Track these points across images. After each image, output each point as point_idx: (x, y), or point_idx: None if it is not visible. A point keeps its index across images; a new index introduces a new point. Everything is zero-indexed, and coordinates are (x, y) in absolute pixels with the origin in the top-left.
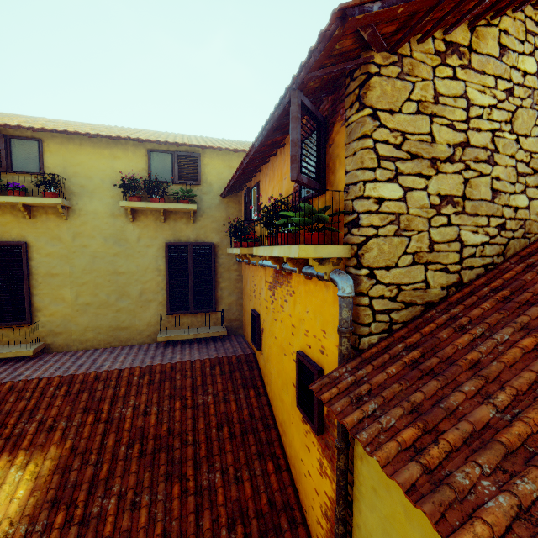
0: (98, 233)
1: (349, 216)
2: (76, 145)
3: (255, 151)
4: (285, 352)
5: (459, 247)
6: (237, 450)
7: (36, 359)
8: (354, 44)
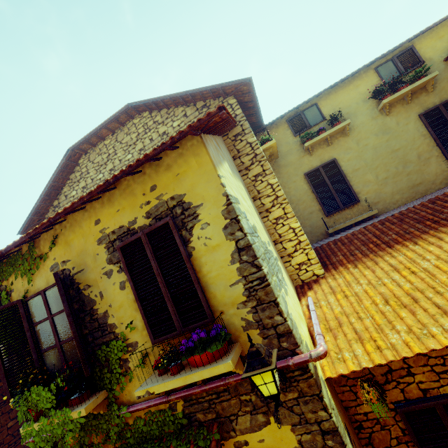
0: (369, 133)
1: None
2: (333, 94)
3: None
4: None
5: None
6: None
7: (379, 216)
8: None
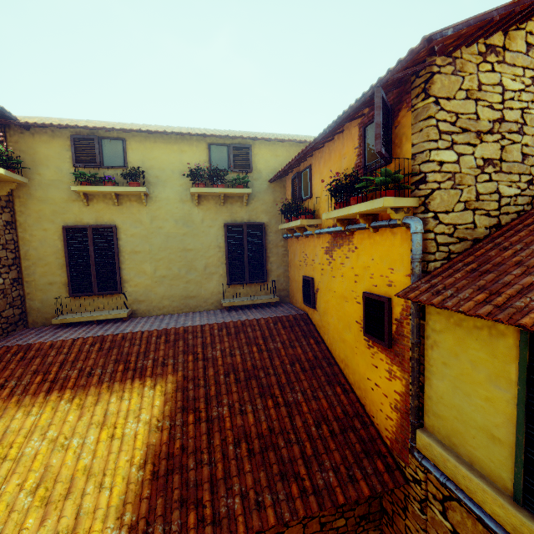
0: (170, 216)
1: (416, 177)
2: (152, 142)
3: (323, 137)
4: (346, 300)
5: (498, 198)
6: (310, 379)
7: (128, 321)
8: (425, 53)
